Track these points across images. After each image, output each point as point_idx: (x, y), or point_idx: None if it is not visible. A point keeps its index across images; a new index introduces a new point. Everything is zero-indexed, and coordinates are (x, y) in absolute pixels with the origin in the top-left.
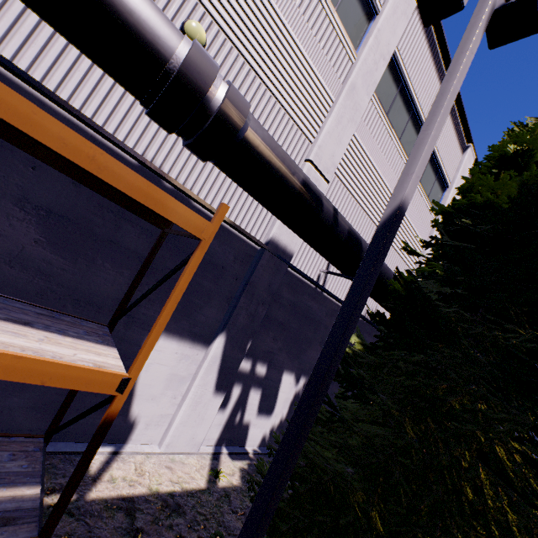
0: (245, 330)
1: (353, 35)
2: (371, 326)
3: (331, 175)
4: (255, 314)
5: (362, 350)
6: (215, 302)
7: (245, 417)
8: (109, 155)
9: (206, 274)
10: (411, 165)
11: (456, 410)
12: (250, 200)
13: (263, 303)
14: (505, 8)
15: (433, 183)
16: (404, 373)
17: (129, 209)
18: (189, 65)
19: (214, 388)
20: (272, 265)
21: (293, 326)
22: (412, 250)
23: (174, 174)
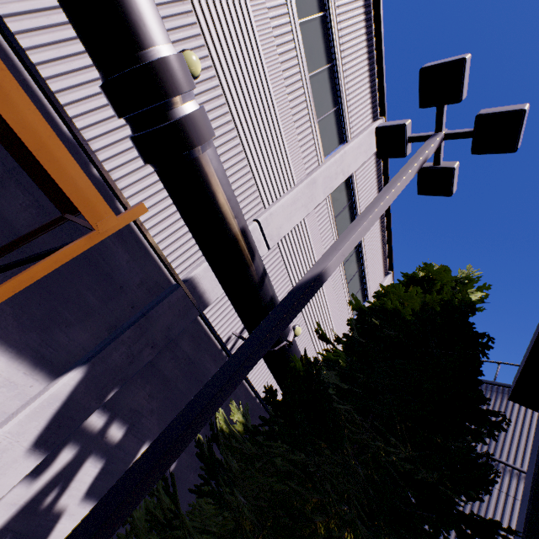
0: (116, 373)
1: (325, 146)
2: (267, 413)
3: (274, 243)
4: (138, 356)
5: (242, 433)
6: (92, 324)
7: (61, 499)
8: (37, 108)
9: (96, 286)
10: (340, 242)
11: (319, 536)
12: (185, 230)
13: (154, 345)
14: (433, 170)
15: (357, 291)
16: (278, 473)
17: (28, 172)
18: (166, 63)
19: (32, 443)
20: (182, 306)
21: (180, 386)
22: (324, 334)
23: (109, 165)
